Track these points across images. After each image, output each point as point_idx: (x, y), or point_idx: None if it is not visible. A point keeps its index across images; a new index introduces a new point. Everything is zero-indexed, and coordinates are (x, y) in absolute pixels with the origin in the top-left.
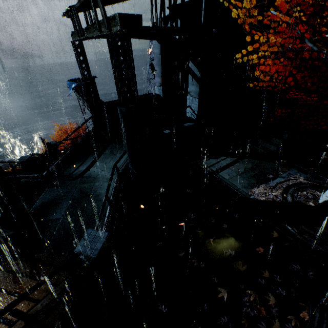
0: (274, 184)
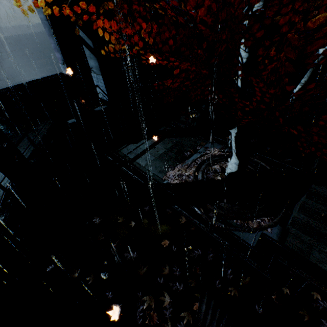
0: (190, 162)
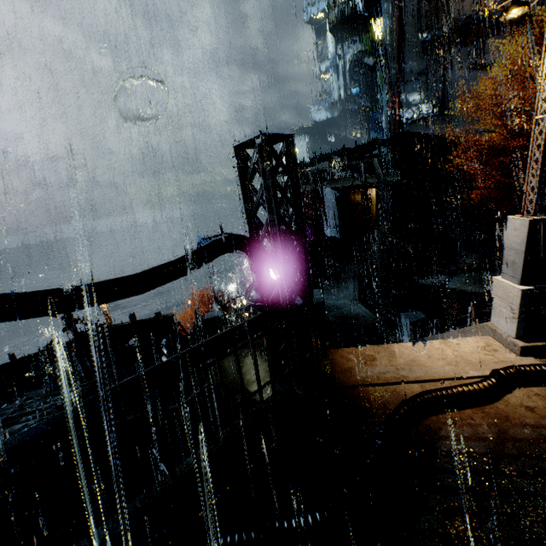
0: None
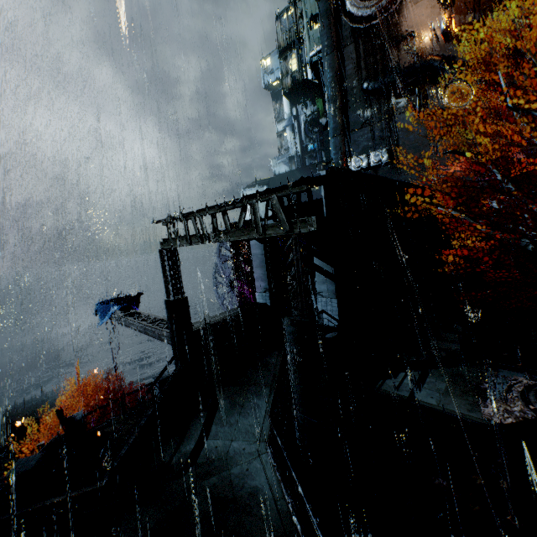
0: (503, 395)
